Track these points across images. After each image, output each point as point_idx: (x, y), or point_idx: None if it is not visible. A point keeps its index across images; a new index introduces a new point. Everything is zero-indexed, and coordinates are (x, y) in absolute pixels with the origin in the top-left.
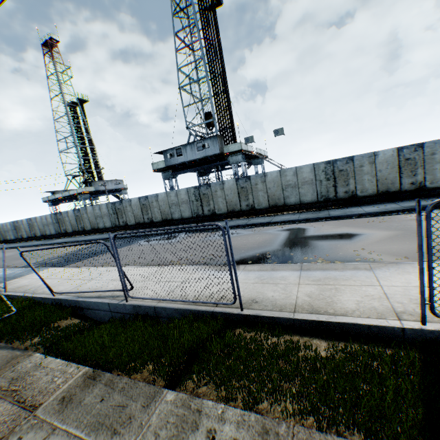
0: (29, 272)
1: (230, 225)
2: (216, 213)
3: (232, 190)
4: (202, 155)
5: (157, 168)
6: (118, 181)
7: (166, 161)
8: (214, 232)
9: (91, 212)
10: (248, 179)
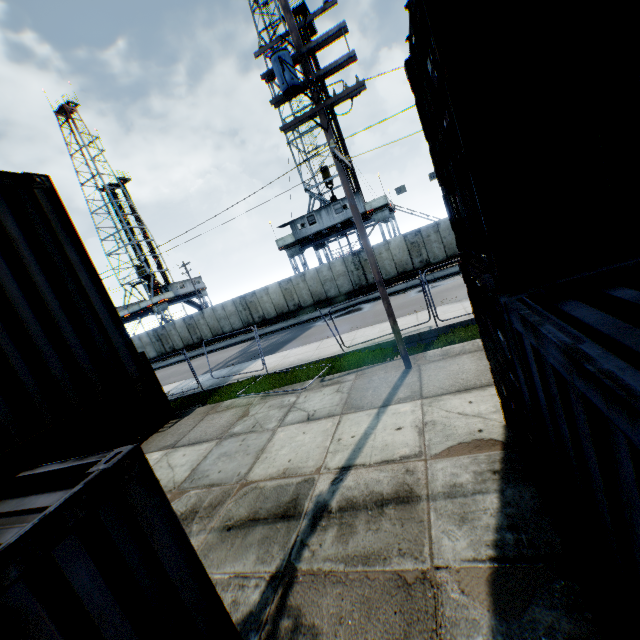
0: (240, 367)
1: (418, 283)
2: (384, 279)
3: (400, 249)
4: (343, 217)
5: (283, 245)
6: (196, 279)
7: (295, 234)
8: (404, 293)
9: (209, 315)
10: (418, 232)
